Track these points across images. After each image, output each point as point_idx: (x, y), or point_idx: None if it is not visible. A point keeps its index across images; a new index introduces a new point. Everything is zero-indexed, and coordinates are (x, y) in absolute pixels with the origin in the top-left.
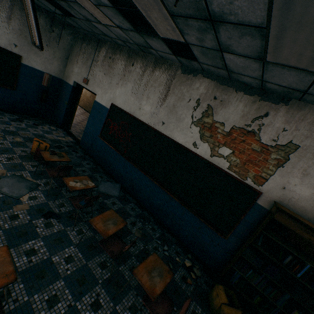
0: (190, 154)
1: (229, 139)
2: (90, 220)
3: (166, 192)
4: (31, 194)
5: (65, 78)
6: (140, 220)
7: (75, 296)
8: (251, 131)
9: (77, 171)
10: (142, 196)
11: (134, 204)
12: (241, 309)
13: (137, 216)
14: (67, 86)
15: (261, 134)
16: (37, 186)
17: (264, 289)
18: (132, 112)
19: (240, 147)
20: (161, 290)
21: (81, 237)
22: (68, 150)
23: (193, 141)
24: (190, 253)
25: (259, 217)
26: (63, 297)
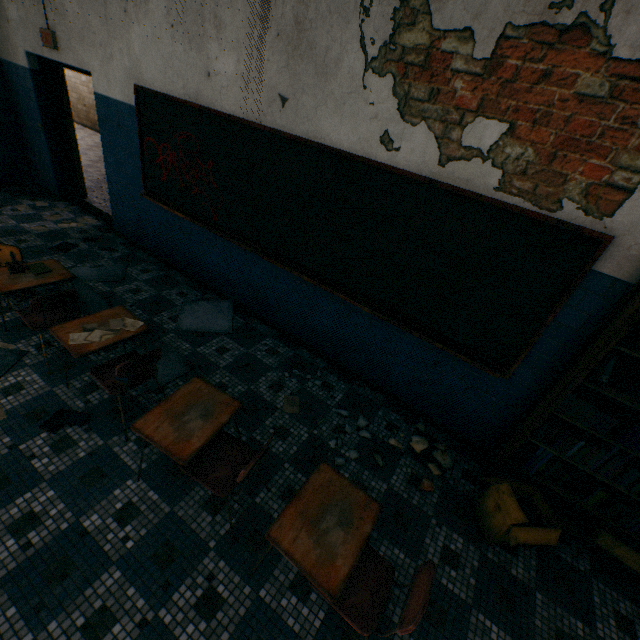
0: (378, 175)
1: (496, 83)
2: (134, 424)
3: (337, 296)
4: (5, 380)
5: (4, 50)
6: (291, 374)
7: (155, 595)
8: (575, 23)
9: (118, 296)
10: (285, 317)
11: (272, 339)
12: (559, 525)
13: (283, 366)
14: (19, 74)
15: (616, 21)
16: (19, 358)
17: (616, 477)
18: (193, 95)
19: (535, 104)
20: (350, 565)
21: (151, 451)
22: (90, 249)
23: (379, 130)
24: (422, 418)
25: (602, 309)
26: (123, 607)
